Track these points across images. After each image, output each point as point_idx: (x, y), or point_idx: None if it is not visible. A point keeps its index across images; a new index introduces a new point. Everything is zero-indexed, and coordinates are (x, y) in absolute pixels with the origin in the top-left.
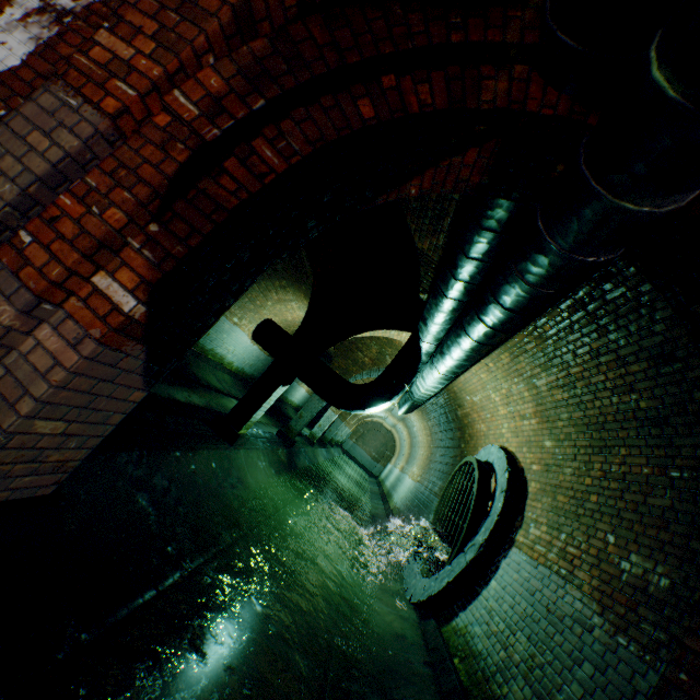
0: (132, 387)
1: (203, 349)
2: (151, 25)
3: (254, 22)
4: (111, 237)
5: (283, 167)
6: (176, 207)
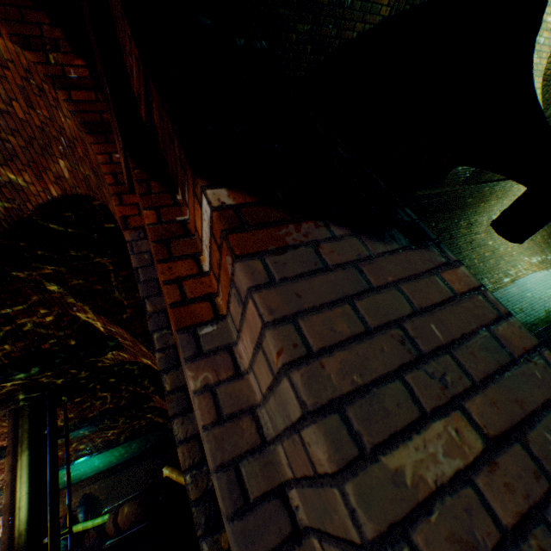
0: (420, 275)
1: (542, 320)
2: (114, 205)
3: (101, 124)
4: (161, 233)
5: (133, 45)
6: (171, 173)
